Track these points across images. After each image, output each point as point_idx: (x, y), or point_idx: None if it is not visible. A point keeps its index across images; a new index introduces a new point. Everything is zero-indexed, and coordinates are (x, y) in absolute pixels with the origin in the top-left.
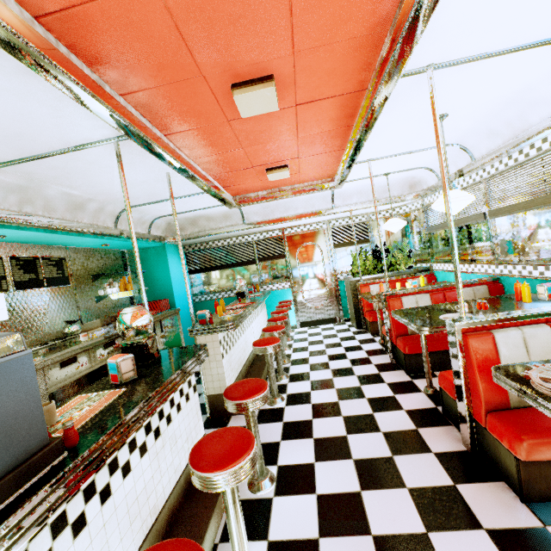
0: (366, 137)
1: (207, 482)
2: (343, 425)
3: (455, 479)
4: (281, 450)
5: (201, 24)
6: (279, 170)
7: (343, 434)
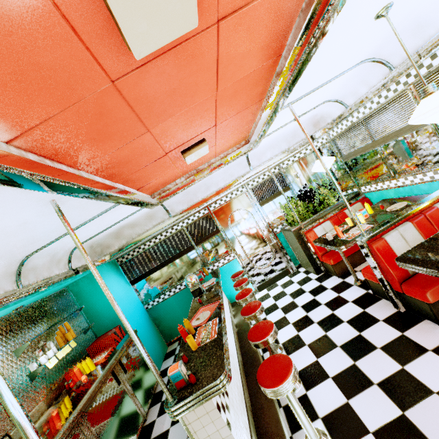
0: (308, 60)
1: None
2: None
3: None
4: None
5: None
6: (197, 148)
7: None
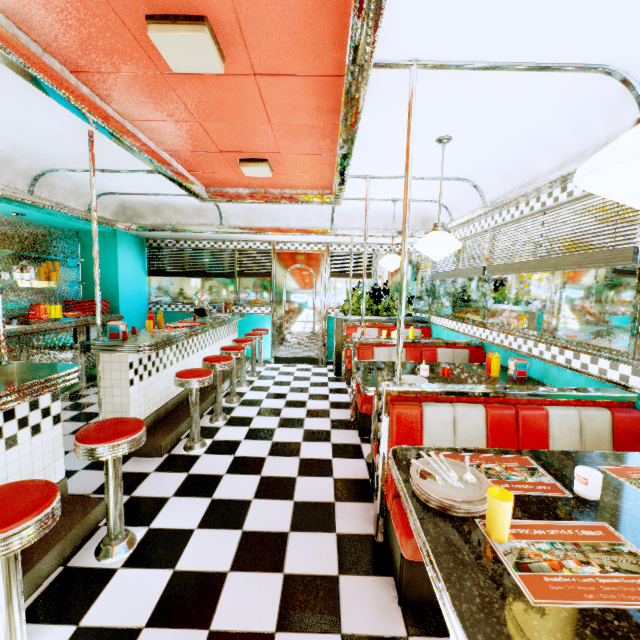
0: (351, 142)
1: None
2: (255, 487)
3: (343, 568)
4: (164, 509)
5: None
6: (256, 164)
7: (250, 497)
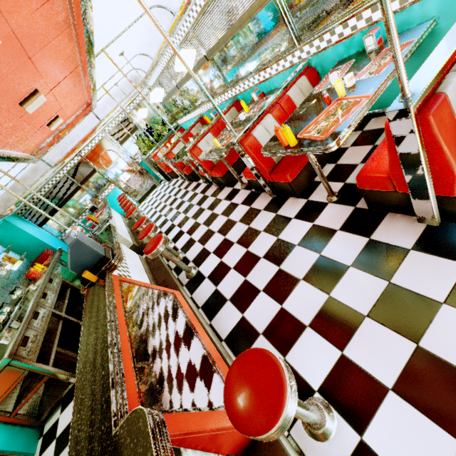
0: (95, 83)
1: (149, 237)
2: (183, 214)
3: (216, 196)
4: (169, 237)
5: (2, 95)
6: (56, 122)
7: (185, 216)
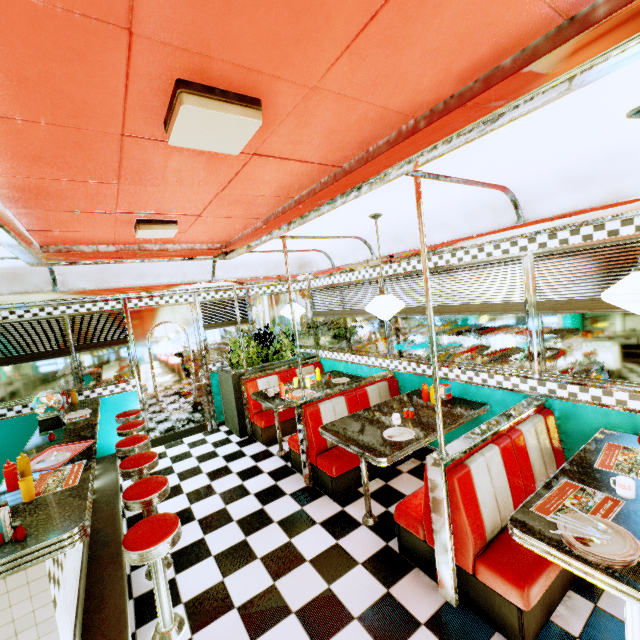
0: (313, 218)
1: None
2: (303, 633)
3: None
4: None
5: None
6: (162, 227)
7: None
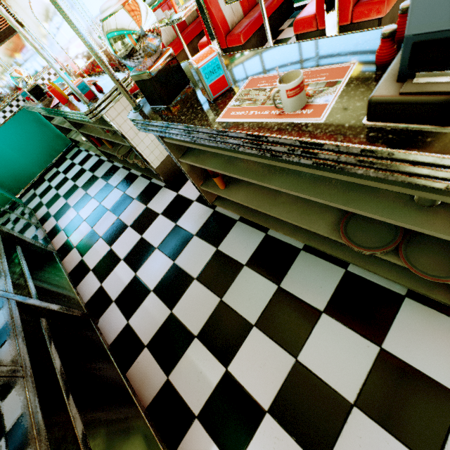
0: None
1: None
2: None
3: None
4: None
5: None
6: None
7: None
